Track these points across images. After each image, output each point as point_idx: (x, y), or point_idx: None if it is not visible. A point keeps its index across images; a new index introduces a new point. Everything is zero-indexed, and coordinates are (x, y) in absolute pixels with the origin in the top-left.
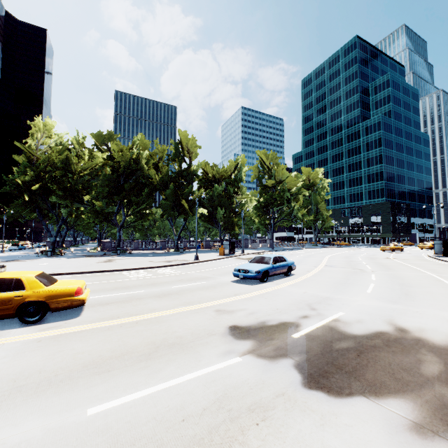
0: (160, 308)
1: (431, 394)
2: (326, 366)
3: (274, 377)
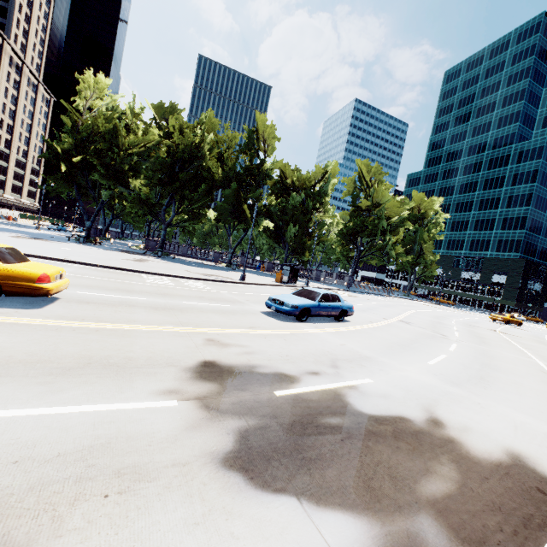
0: (143, 321)
1: (404, 525)
2: (283, 442)
3: (196, 439)
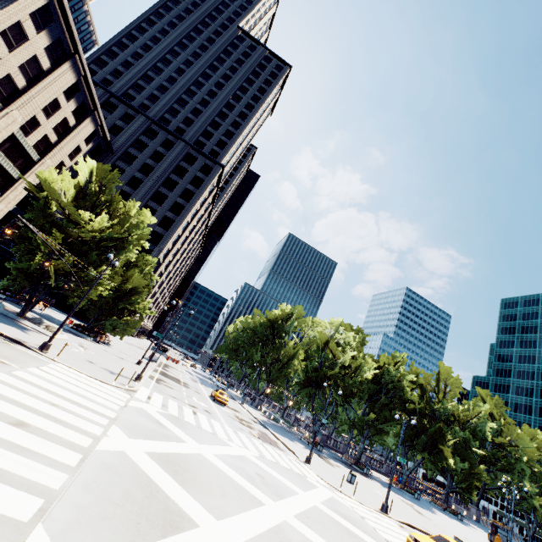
0: None
1: None
2: None
3: None
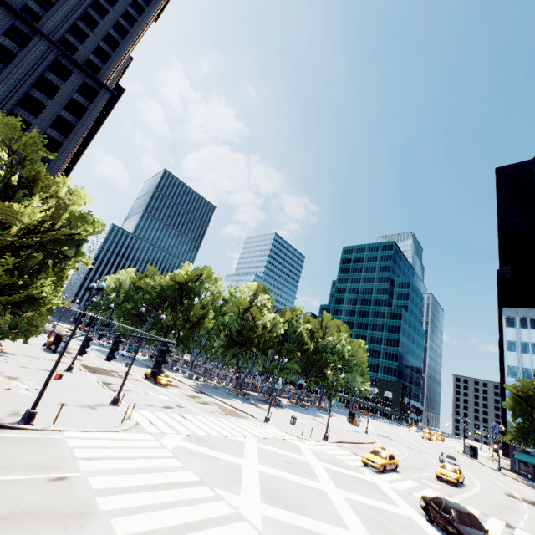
0: (471, 482)
1: None
2: None
3: None
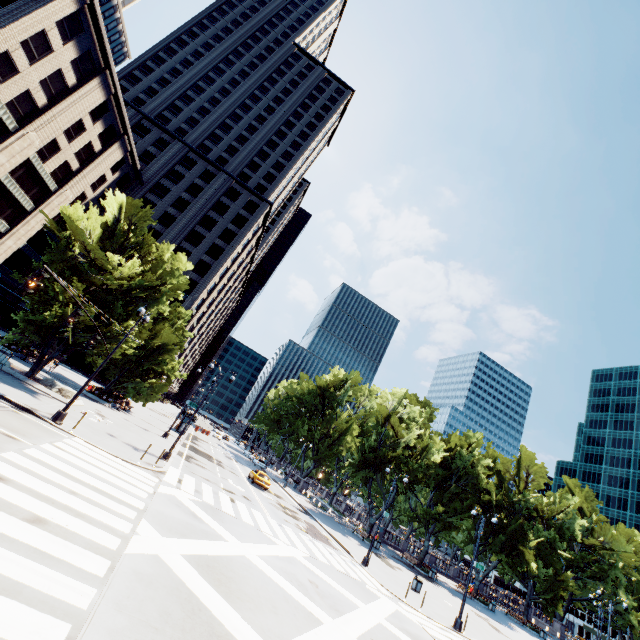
0: None
1: None
2: None
3: None
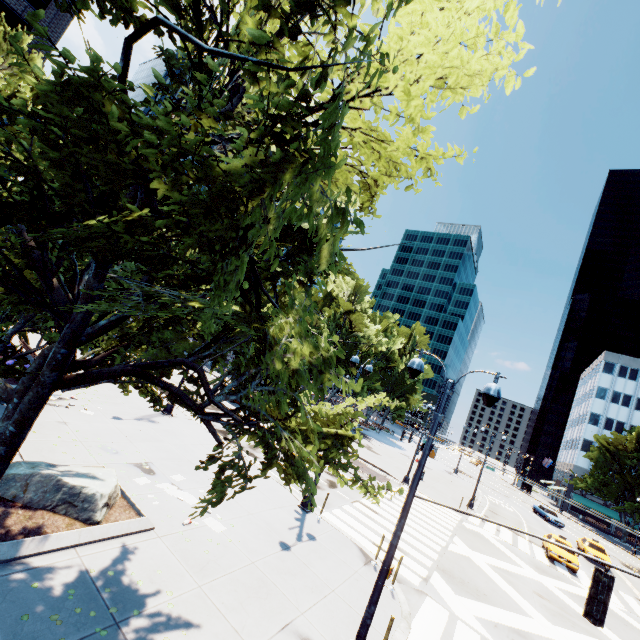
0: None
1: None
2: None
3: None
